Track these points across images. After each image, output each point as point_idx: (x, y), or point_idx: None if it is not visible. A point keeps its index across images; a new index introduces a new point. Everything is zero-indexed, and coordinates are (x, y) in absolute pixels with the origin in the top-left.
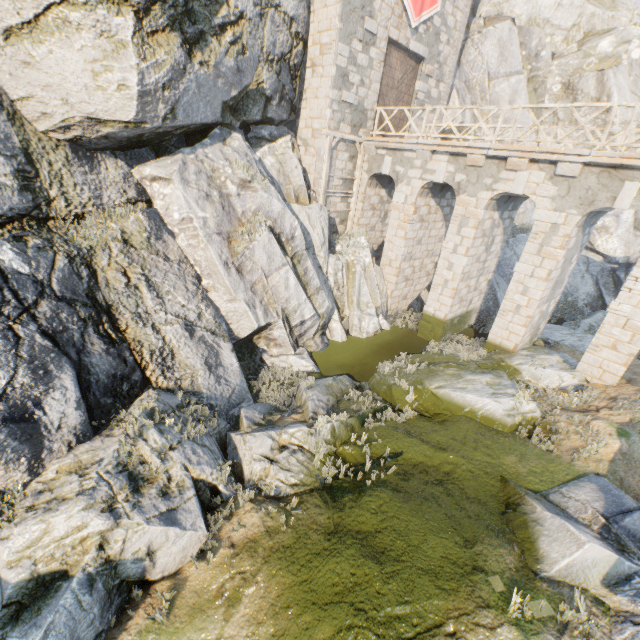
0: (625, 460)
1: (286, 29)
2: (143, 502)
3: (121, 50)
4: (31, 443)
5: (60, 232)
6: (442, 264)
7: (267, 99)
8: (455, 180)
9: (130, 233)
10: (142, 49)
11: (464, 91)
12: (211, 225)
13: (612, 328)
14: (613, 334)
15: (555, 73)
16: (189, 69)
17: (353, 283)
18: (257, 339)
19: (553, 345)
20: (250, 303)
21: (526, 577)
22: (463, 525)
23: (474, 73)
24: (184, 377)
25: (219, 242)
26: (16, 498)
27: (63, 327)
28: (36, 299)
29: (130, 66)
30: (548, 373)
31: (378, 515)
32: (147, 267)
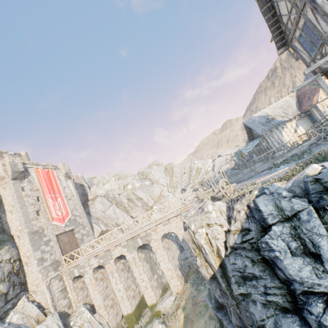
0: (186, 319)
1: (8, 263)
2: None
3: None
4: None
5: None
6: (116, 291)
7: (6, 294)
8: (101, 262)
9: None
10: None
11: (97, 221)
12: None
13: (167, 273)
14: (168, 274)
15: (123, 198)
16: None
17: None
18: None
19: None
20: None
21: None
22: None
23: (98, 214)
24: None
25: None
26: None
27: None
28: None
29: None
30: (167, 302)
31: None
32: None
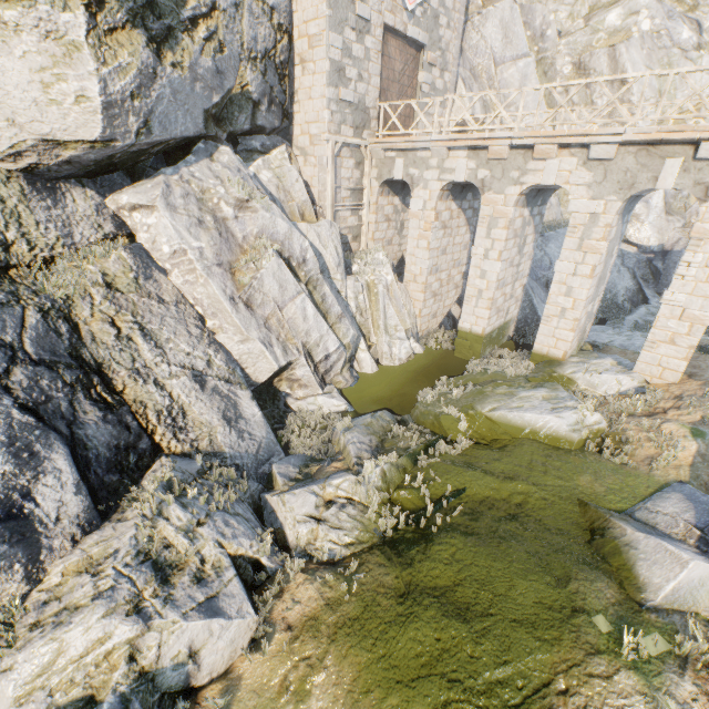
0: (706, 462)
1: (267, 21)
2: (175, 594)
3: (74, 53)
4: (24, 544)
5: (26, 282)
6: (473, 273)
7: (254, 104)
8: (478, 177)
9: (113, 275)
10: (100, 51)
11: (470, 80)
12: (209, 256)
13: (668, 321)
14: (670, 327)
15: (564, 53)
16: (160, 72)
17: (377, 306)
18: (278, 382)
19: (602, 348)
20: (266, 341)
21: (631, 610)
22: (550, 562)
23: (478, 59)
24: (201, 437)
25: (221, 275)
26: (14, 615)
27: (46, 397)
28: (7, 367)
29: (88, 72)
30: (605, 378)
31: (453, 565)
32: (139, 313)
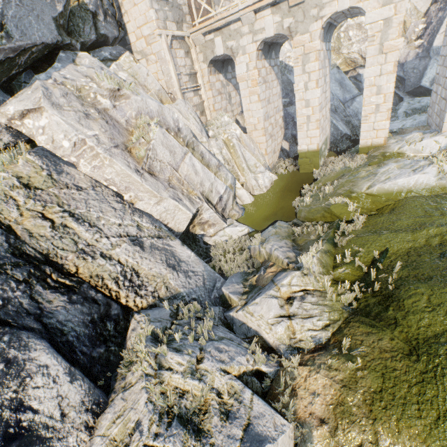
0: None
1: None
2: (216, 442)
3: None
4: None
5: None
6: (299, 105)
7: (93, 15)
8: (284, 27)
9: (27, 176)
10: None
11: None
12: (104, 141)
13: None
14: None
15: None
16: None
17: (236, 154)
18: (192, 228)
19: (399, 132)
20: (175, 198)
21: None
22: None
23: None
24: (157, 287)
25: (120, 154)
26: None
27: (2, 300)
28: None
29: None
30: (425, 143)
31: (437, 310)
32: (64, 203)
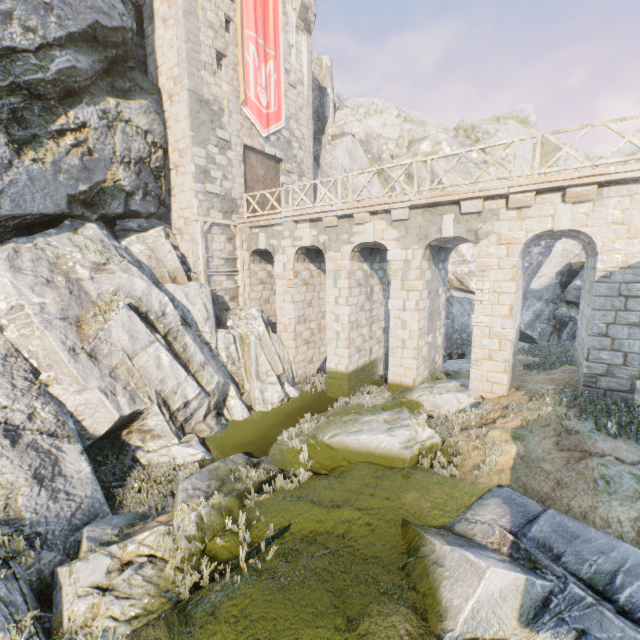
0: (525, 463)
1: (141, 139)
2: None
3: None
4: None
5: None
6: (330, 318)
7: (128, 194)
8: (320, 241)
9: None
10: None
11: (328, 184)
12: (52, 310)
13: (482, 340)
14: (485, 345)
15: (397, 168)
16: (17, 164)
17: (249, 354)
18: (128, 434)
19: (454, 375)
20: (108, 390)
21: None
22: (350, 598)
23: (333, 171)
24: None
25: (63, 327)
26: None
27: None
28: None
29: None
30: (446, 398)
31: (239, 623)
32: None
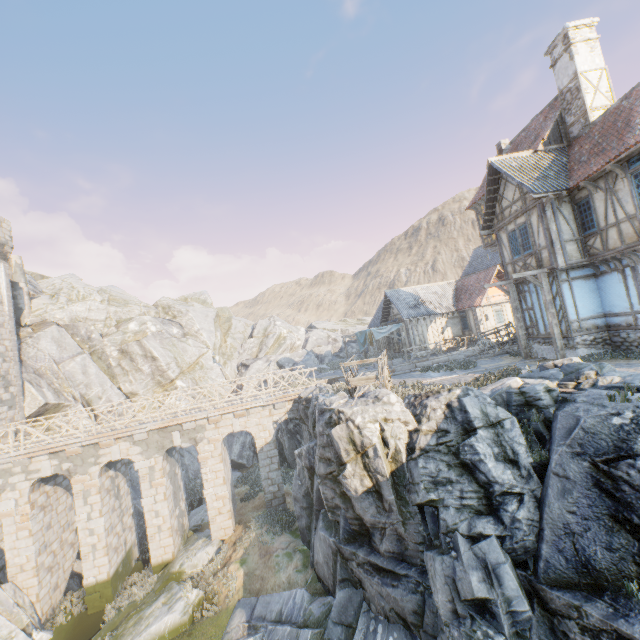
0: (248, 577)
1: None
2: None
3: None
4: None
5: None
6: (84, 534)
7: None
8: (64, 468)
9: None
10: None
11: (37, 379)
12: None
13: (213, 503)
14: (215, 506)
15: (110, 345)
16: None
17: None
18: None
19: (200, 528)
20: None
21: None
22: None
23: (41, 363)
24: None
25: None
26: None
27: None
28: None
29: None
30: (200, 556)
31: None
32: None
